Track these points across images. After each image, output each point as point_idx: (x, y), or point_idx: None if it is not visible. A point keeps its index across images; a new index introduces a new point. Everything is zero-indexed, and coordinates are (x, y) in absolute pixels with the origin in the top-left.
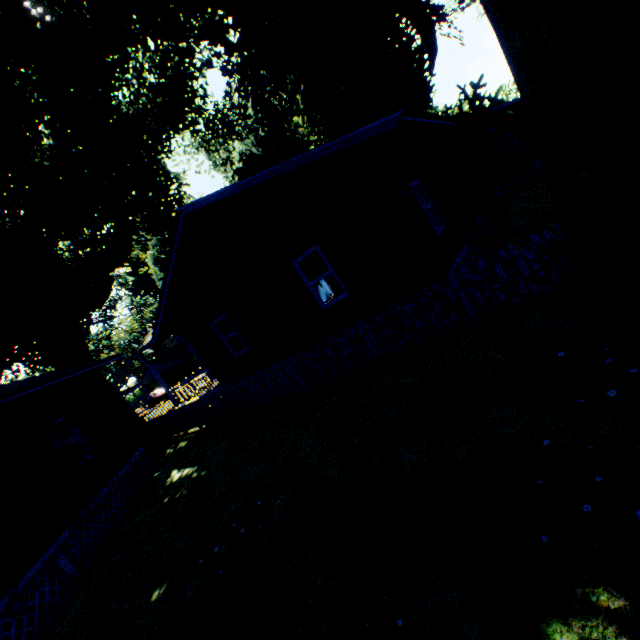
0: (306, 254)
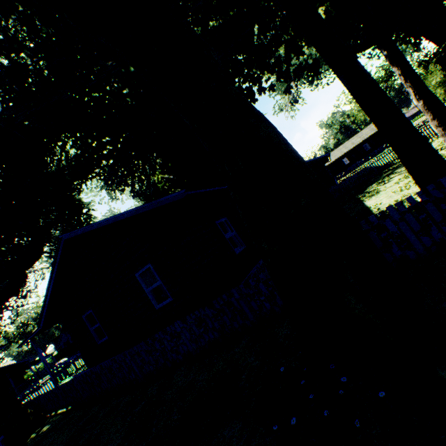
0: (143, 269)
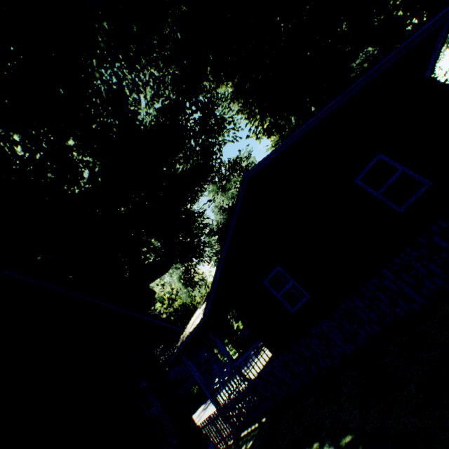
0: (368, 167)
